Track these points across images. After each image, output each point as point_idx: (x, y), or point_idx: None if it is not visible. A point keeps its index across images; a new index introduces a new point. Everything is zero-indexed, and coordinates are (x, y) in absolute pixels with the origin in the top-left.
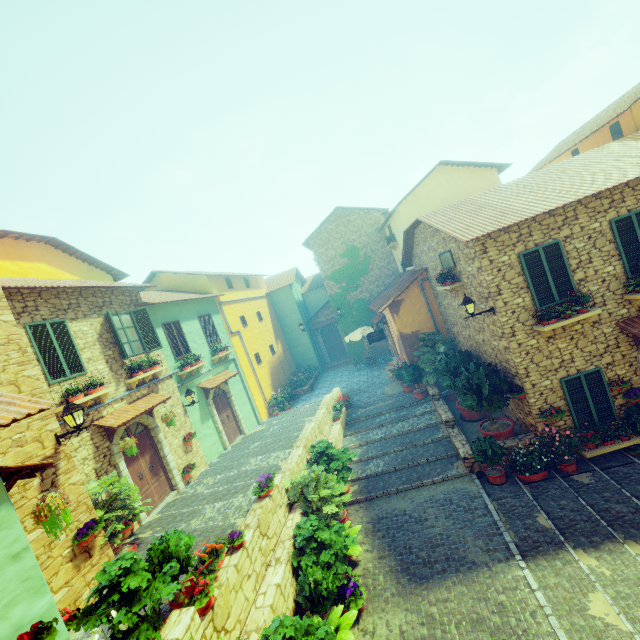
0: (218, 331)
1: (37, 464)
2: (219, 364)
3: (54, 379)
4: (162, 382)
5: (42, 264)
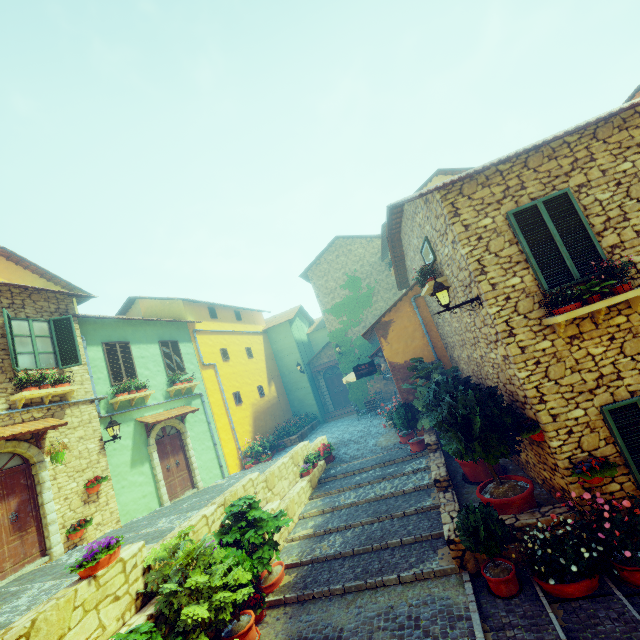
0: (185, 361)
1: None
2: (176, 397)
3: None
4: (74, 407)
5: None
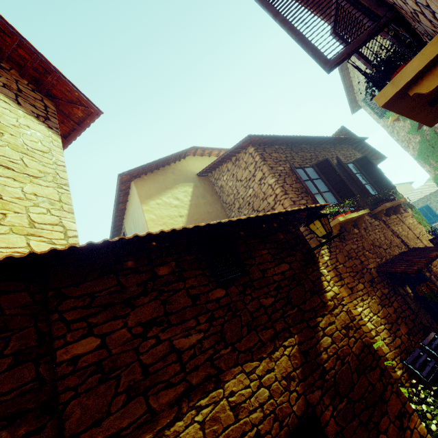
0: None
1: None
2: None
3: None
4: None
5: None
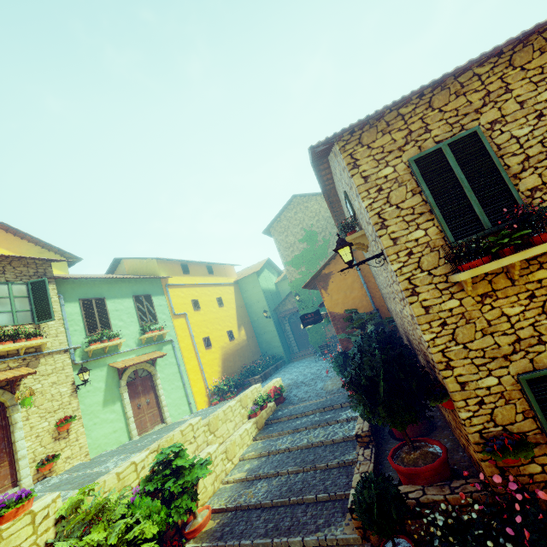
0: (157, 311)
1: None
2: (148, 344)
3: None
4: (49, 356)
5: None
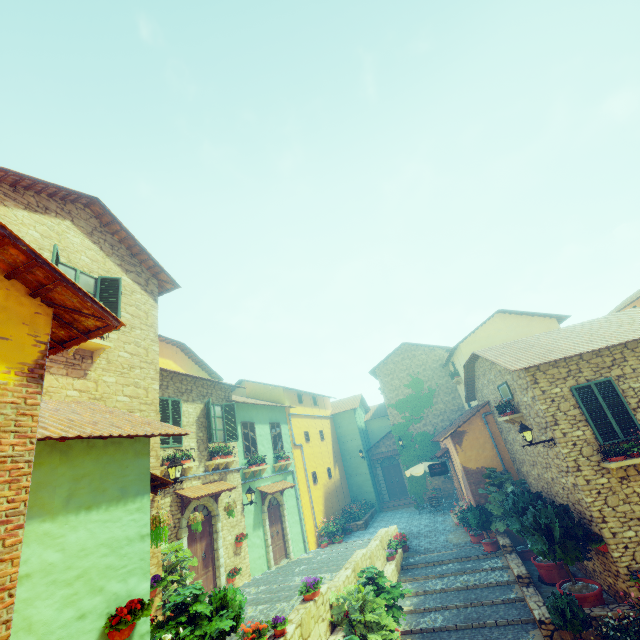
0: (283, 440)
1: (165, 479)
2: (279, 472)
3: (162, 444)
4: (231, 473)
5: (170, 361)
